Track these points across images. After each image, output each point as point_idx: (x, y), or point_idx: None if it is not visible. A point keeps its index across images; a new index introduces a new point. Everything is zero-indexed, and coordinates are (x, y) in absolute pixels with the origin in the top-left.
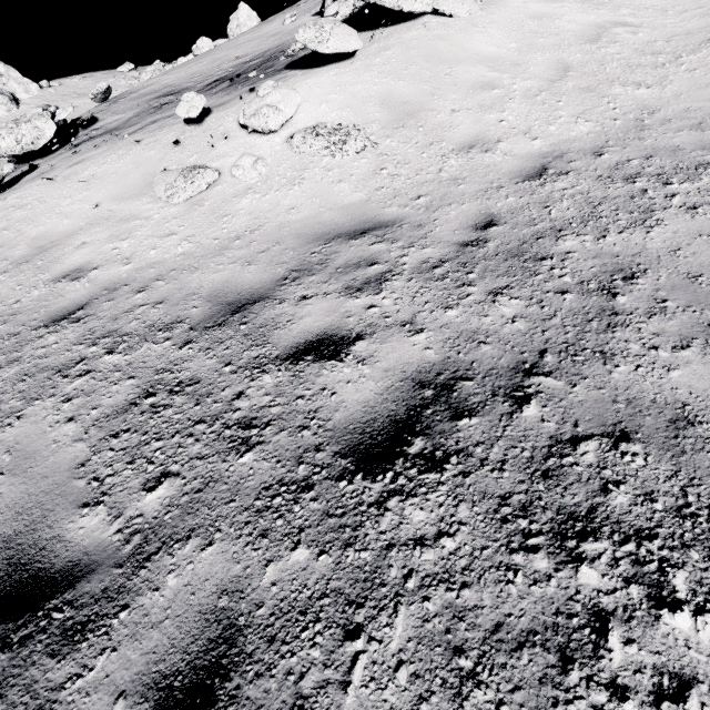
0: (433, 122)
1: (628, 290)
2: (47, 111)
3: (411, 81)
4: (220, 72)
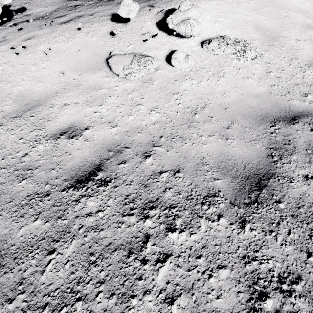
0: (288, 45)
1: None
2: None
3: (267, 16)
4: None
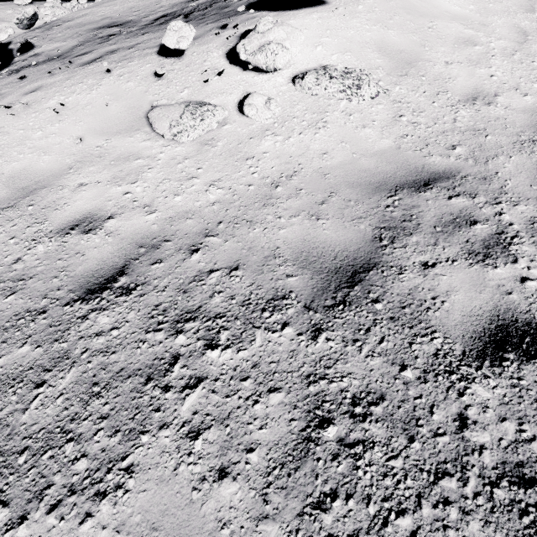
0: (432, 72)
1: None
2: None
3: (399, 31)
4: (162, 8)
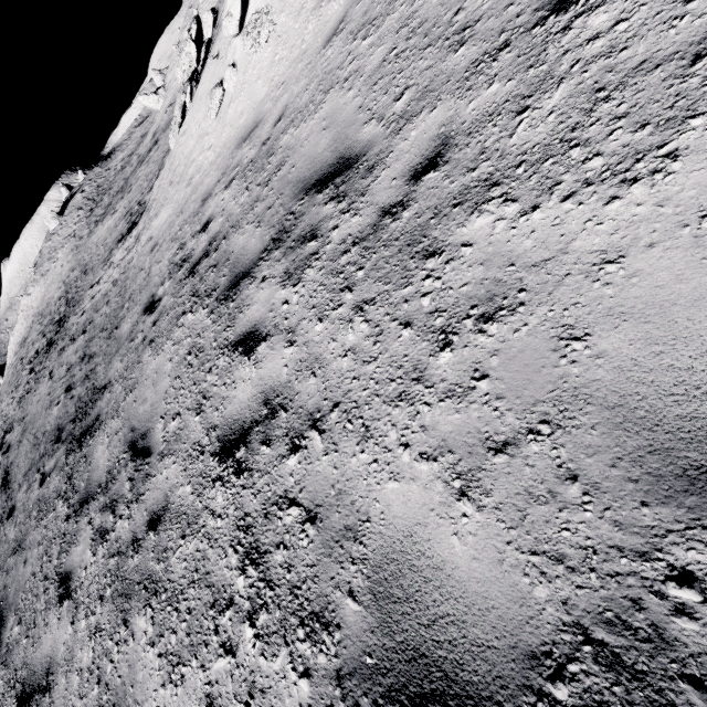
0: None
1: (271, 181)
2: (188, 34)
3: None
4: None
